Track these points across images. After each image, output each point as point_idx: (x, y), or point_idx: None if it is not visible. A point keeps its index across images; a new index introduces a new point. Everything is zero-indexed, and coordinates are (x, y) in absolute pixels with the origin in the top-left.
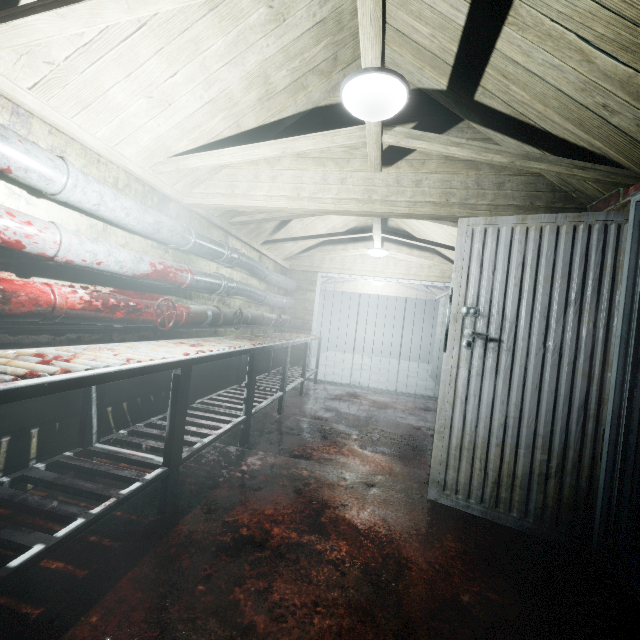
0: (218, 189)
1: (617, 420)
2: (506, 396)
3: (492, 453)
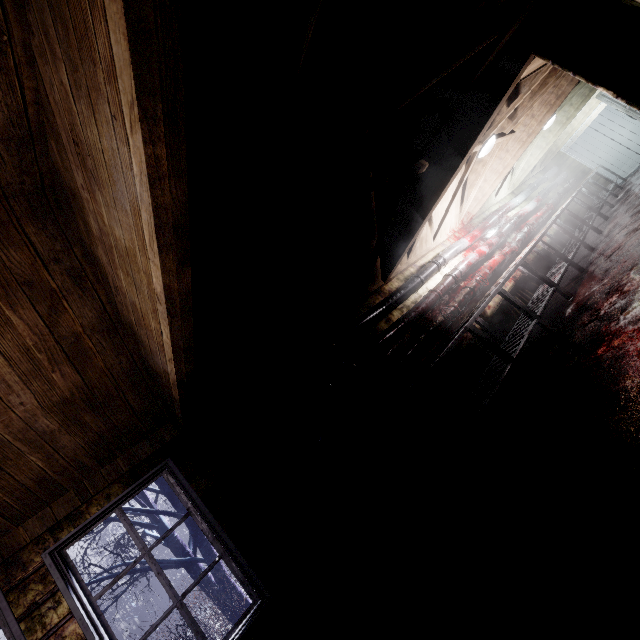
0: (520, 175)
1: None
2: None
3: None
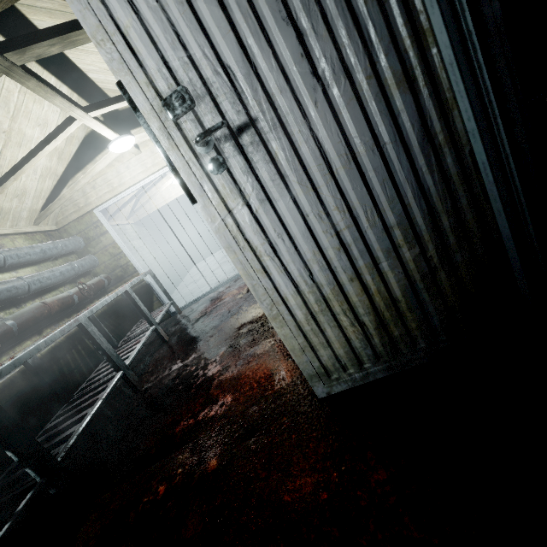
0: None
1: (485, 119)
2: (318, 204)
3: (352, 294)
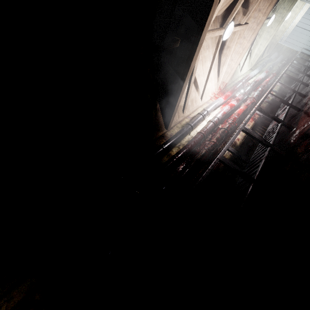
0: (254, 58)
1: None
2: None
3: None
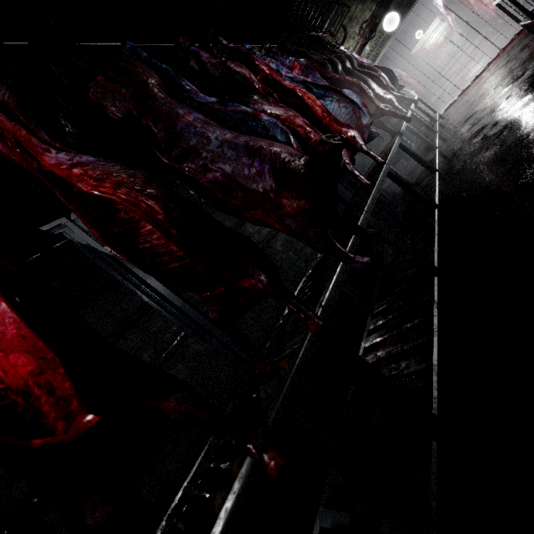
0: None
1: None
2: None
3: None
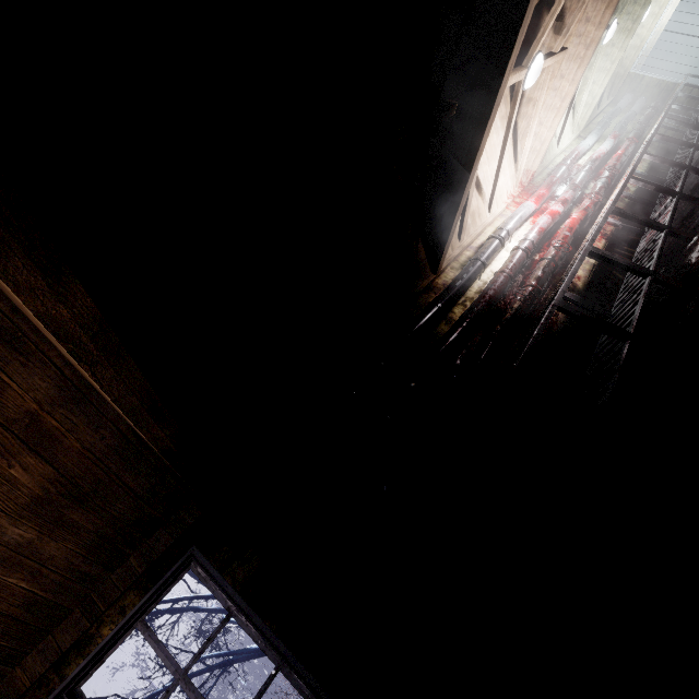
0: (584, 112)
1: None
2: None
3: None
